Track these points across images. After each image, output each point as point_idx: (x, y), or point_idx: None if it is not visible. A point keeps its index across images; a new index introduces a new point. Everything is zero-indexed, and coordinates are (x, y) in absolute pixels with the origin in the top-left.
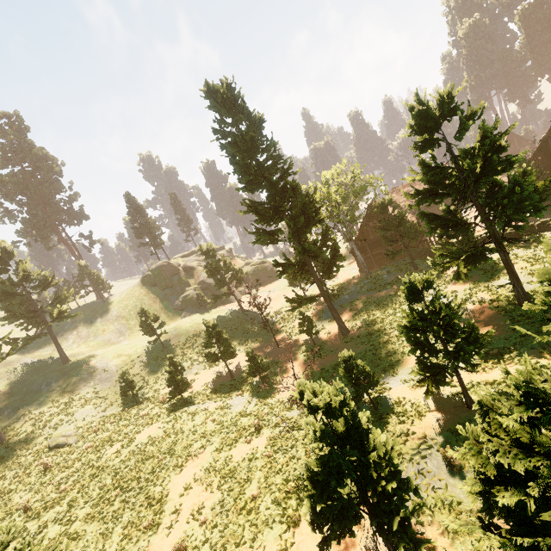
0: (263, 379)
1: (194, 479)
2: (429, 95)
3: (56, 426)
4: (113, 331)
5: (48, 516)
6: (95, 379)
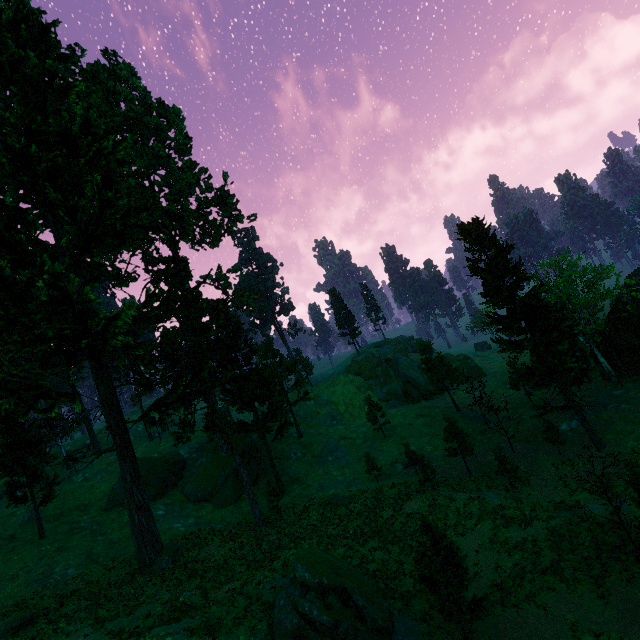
0: (512, 479)
1: (481, 545)
2: None
3: (320, 488)
4: (326, 414)
5: (370, 546)
6: (333, 455)
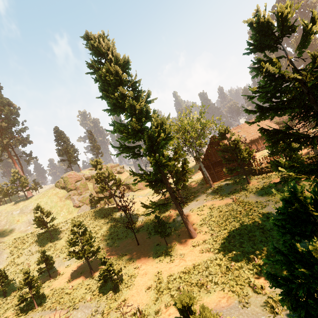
0: (112, 284)
1: None
2: (268, 11)
3: None
4: (24, 221)
5: None
6: None
